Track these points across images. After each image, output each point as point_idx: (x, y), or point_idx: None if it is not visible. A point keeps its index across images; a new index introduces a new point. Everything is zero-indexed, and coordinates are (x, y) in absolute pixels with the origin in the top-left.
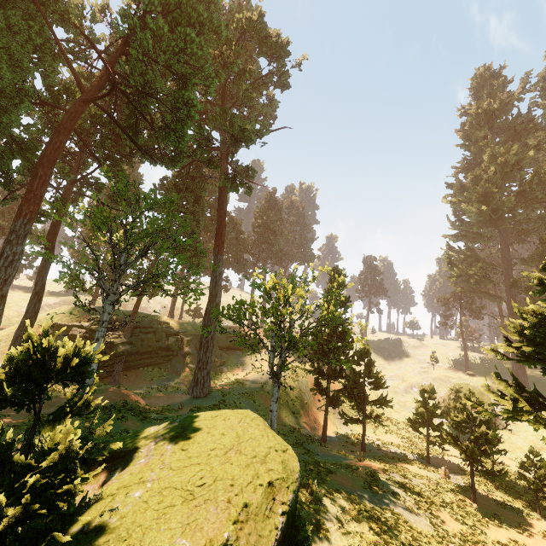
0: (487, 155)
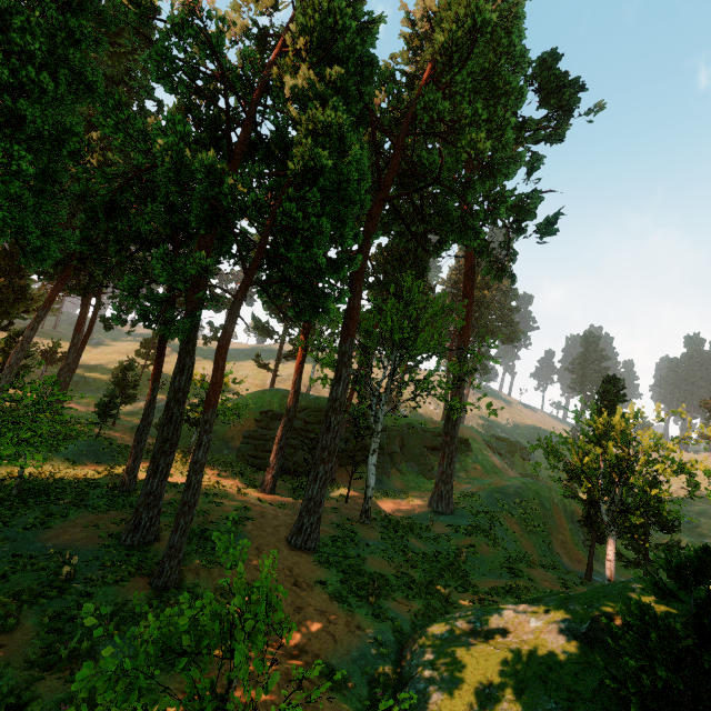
0: None
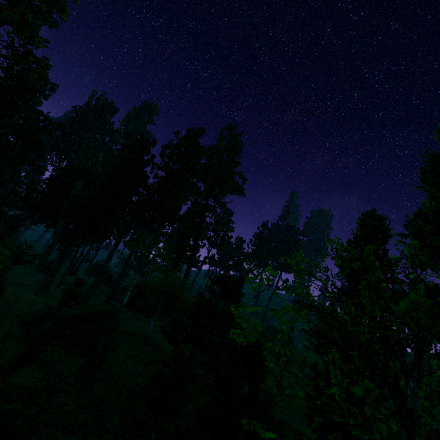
0: (427, 198)
